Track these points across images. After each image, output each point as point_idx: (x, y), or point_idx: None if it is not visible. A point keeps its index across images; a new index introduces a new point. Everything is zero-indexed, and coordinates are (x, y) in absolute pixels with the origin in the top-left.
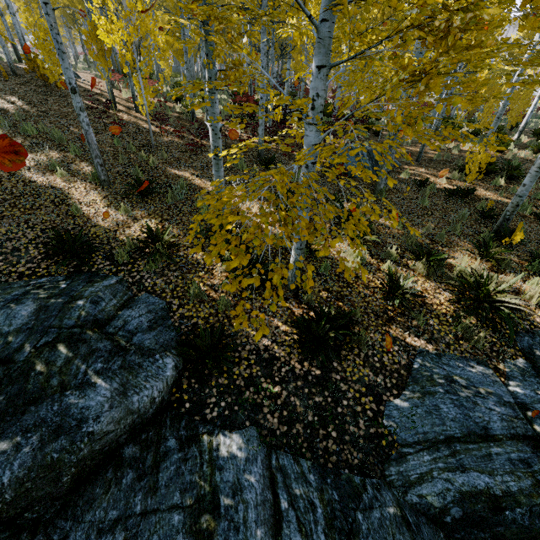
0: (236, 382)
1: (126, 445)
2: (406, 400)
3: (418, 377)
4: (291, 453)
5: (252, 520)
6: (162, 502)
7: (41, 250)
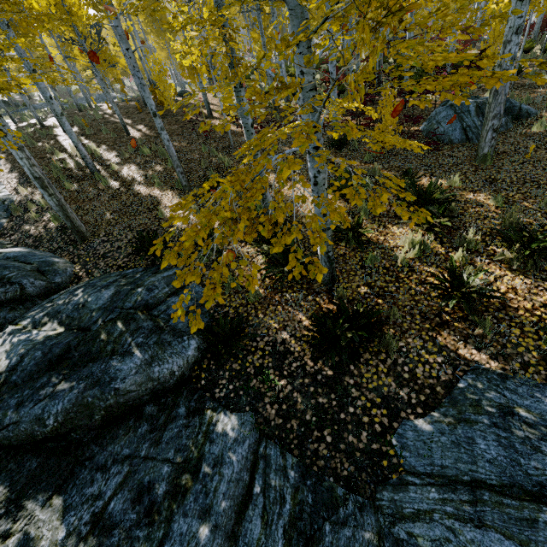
0: (247, 369)
1: (148, 403)
2: (430, 422)
3: (458, 399)
4: (280, 446)
5: (222, 491)
6: (160, 454)
7: (134, 247)
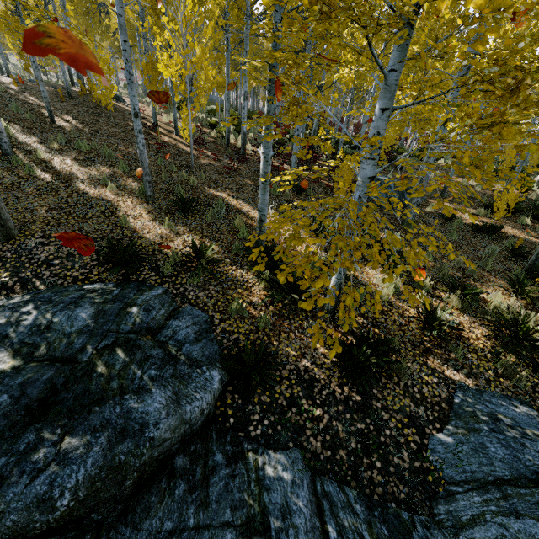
0: (278, 401)
1: (177, 454)
2: (449, 435)
3: (460, 412)
4: (336, 480)
5: None
6: (214, 518)
7: (93, 257)
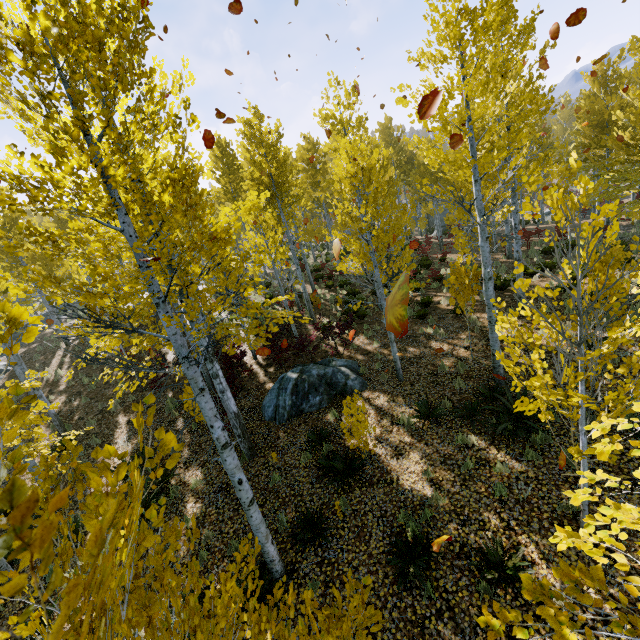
0: None
1: None
2: None
3: None
4: None
5: None
6: None
7: None
